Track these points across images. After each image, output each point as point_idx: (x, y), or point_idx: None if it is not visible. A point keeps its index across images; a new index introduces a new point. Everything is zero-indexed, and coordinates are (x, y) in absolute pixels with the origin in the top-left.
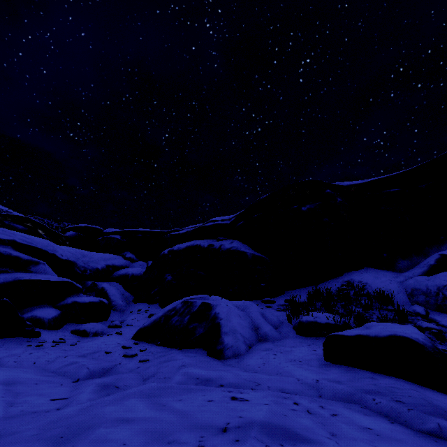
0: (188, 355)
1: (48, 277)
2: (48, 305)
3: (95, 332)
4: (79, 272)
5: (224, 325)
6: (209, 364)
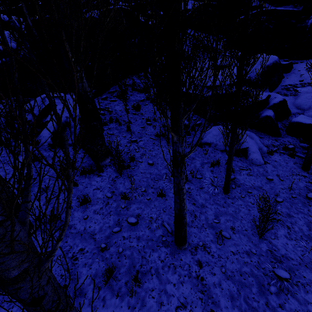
0: None
1: None
2: None
3: None
4: None
5: None
6: None
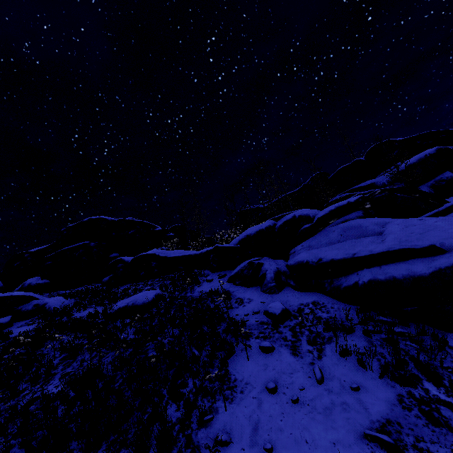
0: None
1: None
2: None
3: None
4: None
5: None
6: None
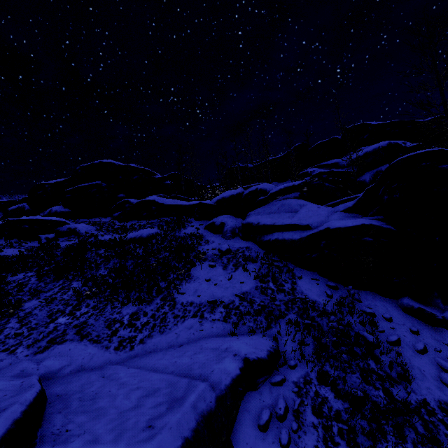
0: None
1: None
2: None
3: None
4: None
5: None
6: None
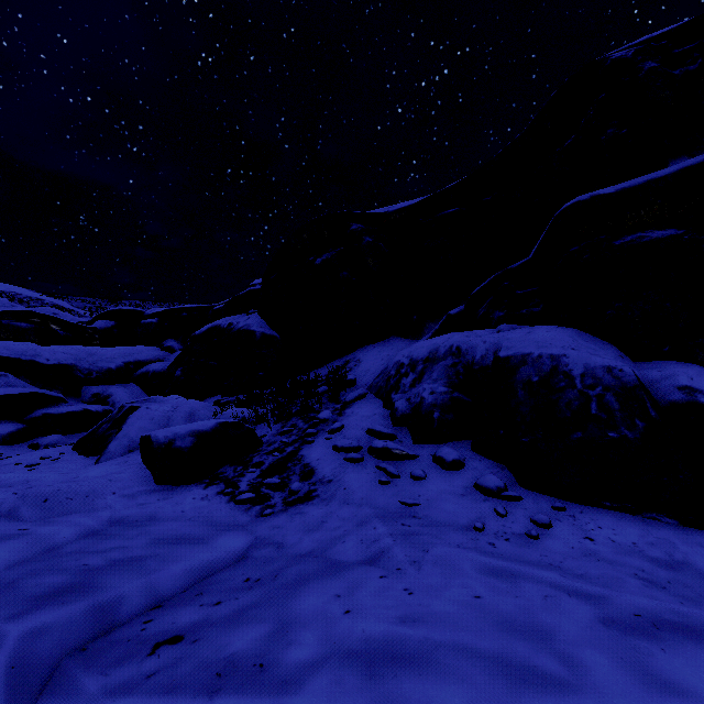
0: (70, 462)
1: (4, 391)
2: (10, 420)
3: (46, 445)
4: (81, 376)
5: (122, 431)
6: (60, 469)
